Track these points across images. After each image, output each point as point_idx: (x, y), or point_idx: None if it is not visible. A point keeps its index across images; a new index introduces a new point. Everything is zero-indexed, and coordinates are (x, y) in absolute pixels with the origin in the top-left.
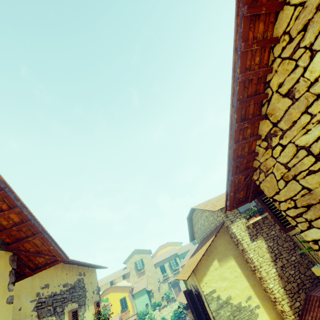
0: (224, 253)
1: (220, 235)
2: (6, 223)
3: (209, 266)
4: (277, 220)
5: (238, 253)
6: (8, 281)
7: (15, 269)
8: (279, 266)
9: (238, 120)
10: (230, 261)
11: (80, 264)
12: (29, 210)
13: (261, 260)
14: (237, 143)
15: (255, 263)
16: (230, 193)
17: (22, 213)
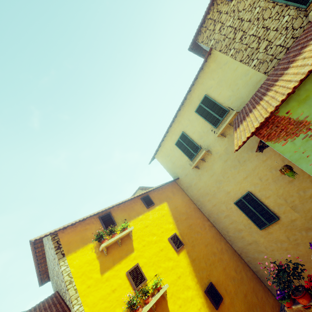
0: None
1: None
2: None
3: None
4: None
5: None
6: None
7: None
8: None
9: (37, 265)
10: None
11: None
12: None
13: None
14: (38, 269)
15: None
16: (39, 281)
17: None
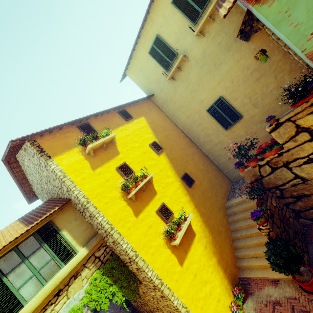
0: None
1: None
2: None
3: None
4: None
5: None
6: None
7: None
8: None
9: (20, 185)
10: None
11: None
12: None
13: None
14: (22, 189)
15: None
16: (27, 200)
17: None
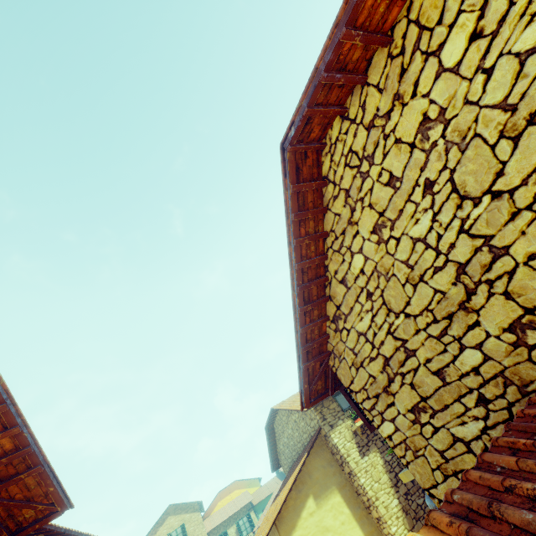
0: (324, 482)
1: (316, 452)
2: None
3: (301, 510)
4: (361, 415)
5: (344, 479)
6: None
7: None
8: (403, 493)
9: (301, 304)
10: (332, 496)
11: (70, 535)
12: (30, 430)
13: (377, 487)
14: (303, 327)
15: (369, 494)
16: (304, 385)
17: (21, 435)
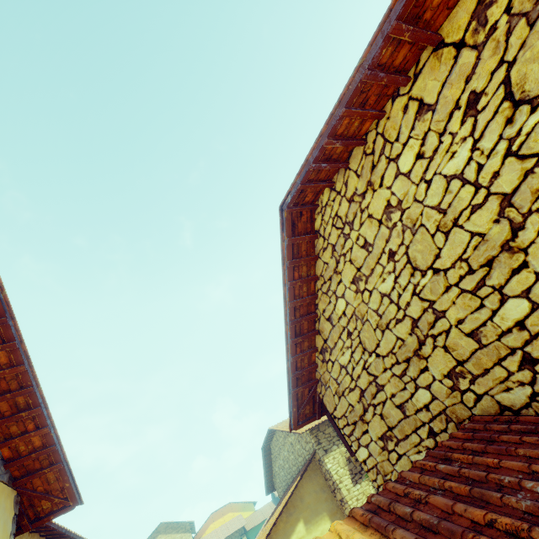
0: (315, 507)
1: (309, 476)
2: (24, 449)
3: (290, 534)
4: (344, 440)
5: (335, 506)
6: (10, 531)
7: (17, 516)
8: None
9: (293, 336)
10: (323, 522)
11: (69, 537)
12: (56, 431)
13: None
14: (294, 356)
15: None
16: (293, 408)
17: (49, 434)
